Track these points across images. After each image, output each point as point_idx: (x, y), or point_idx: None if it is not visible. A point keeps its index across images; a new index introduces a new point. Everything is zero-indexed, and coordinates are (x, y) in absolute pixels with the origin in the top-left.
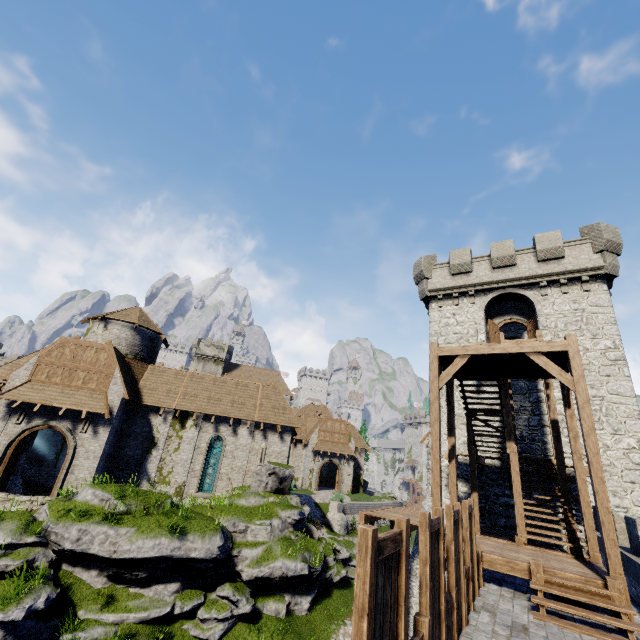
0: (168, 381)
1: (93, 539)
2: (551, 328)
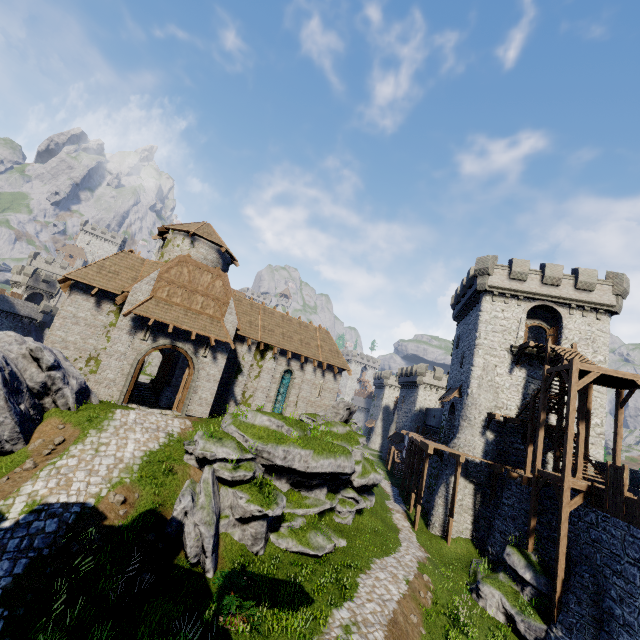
0: (246, 312)
1: (294, 458)
2: (569, 339)
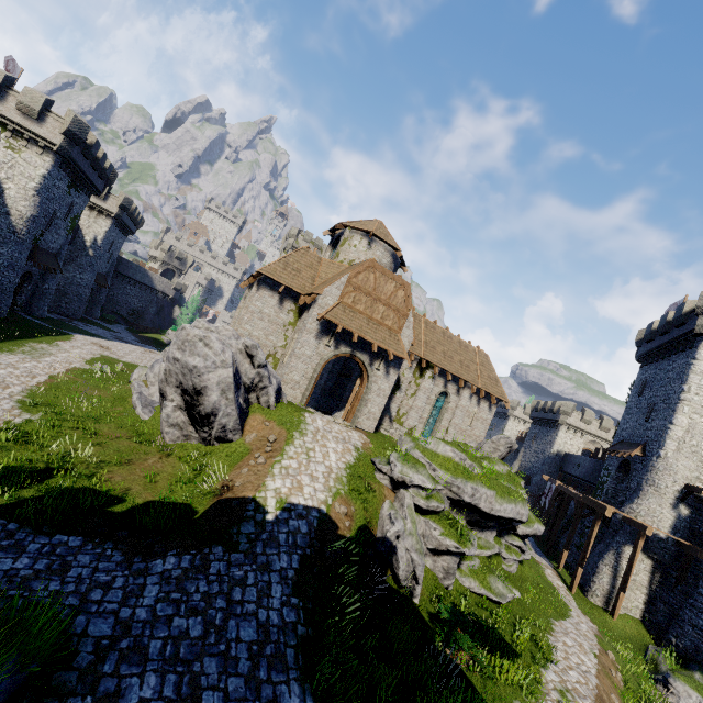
0: None
1: (481, 497)
2: None
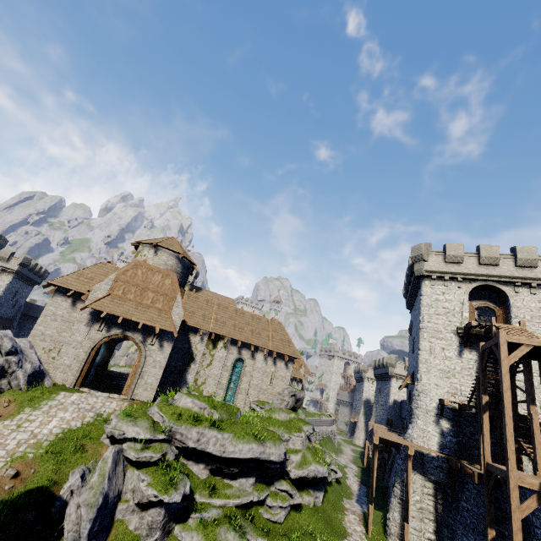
0: (202, 307)
1: (208, 441)
2: (520, 318)
